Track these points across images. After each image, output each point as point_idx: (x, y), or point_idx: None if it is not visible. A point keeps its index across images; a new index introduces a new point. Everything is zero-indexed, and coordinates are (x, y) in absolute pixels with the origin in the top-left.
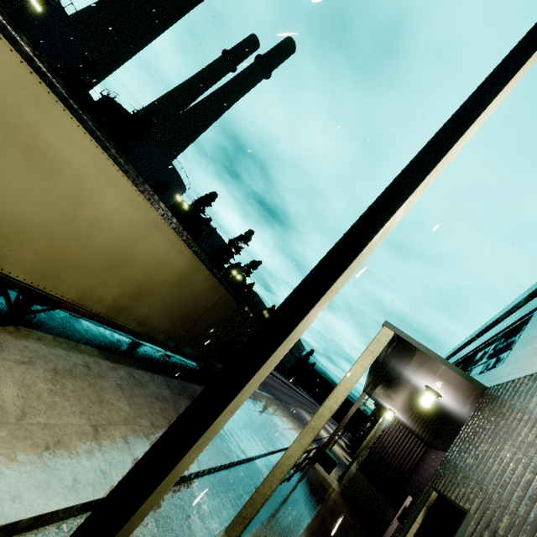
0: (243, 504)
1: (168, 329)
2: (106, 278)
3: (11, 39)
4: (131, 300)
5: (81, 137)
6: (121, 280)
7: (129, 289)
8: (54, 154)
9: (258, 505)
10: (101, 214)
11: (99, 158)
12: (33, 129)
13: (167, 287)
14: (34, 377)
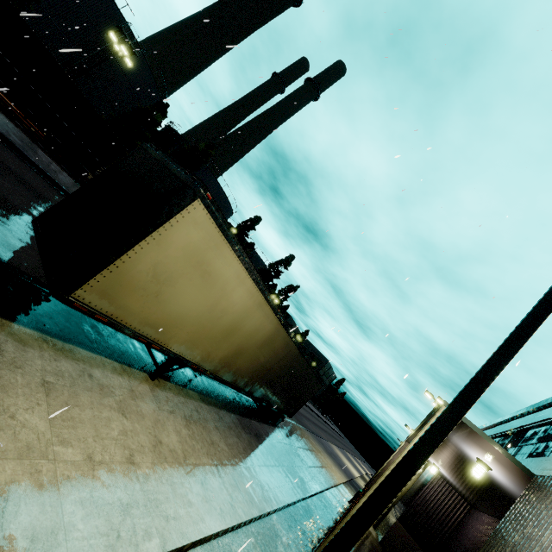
0: (307, 541)
1: (248, 378)
2: (221, 345)
3: (215, 217)
4: (230, 359)
5: (233, 260)
6: (228, 345)
7: (231, 351)
8: (215, 273)
9: None
10: (230, 303)
11: (239, 270)
12: (209, 261)
13: (255, 347)
14: (179, 424)
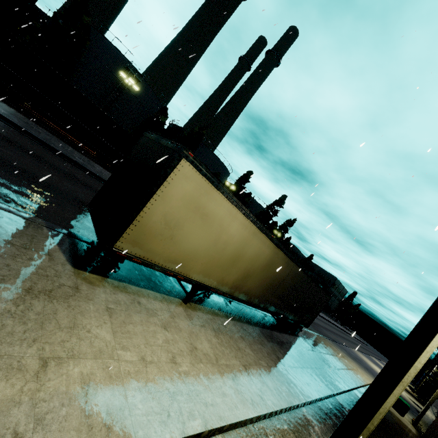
0: None
1: (260, 296)
2: (230, 270)
3: (199, 170)
4: (241, 281)
5: (222, 200)
6: (237, 270)
7: (240, 275)
8: (211, 214)
9: (364, 435)
10: (229, 236)
11: (229, 208)
12: (204, 205)
13: (260, 269)
14: (209, 334)
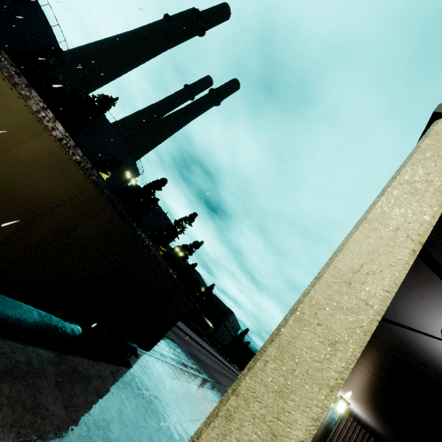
0: None
1: None
2: None
3: None
4: None
5: None
6: None
7: None
8: None
9: None
10: None
11: None
12: None
13: None
14: None
